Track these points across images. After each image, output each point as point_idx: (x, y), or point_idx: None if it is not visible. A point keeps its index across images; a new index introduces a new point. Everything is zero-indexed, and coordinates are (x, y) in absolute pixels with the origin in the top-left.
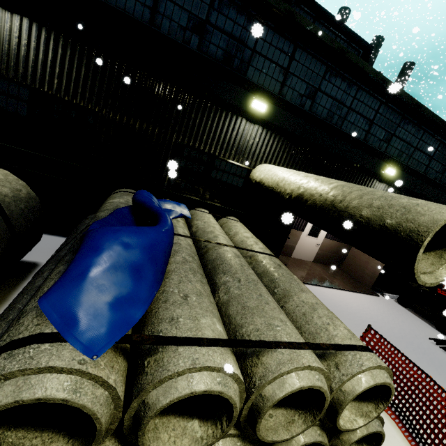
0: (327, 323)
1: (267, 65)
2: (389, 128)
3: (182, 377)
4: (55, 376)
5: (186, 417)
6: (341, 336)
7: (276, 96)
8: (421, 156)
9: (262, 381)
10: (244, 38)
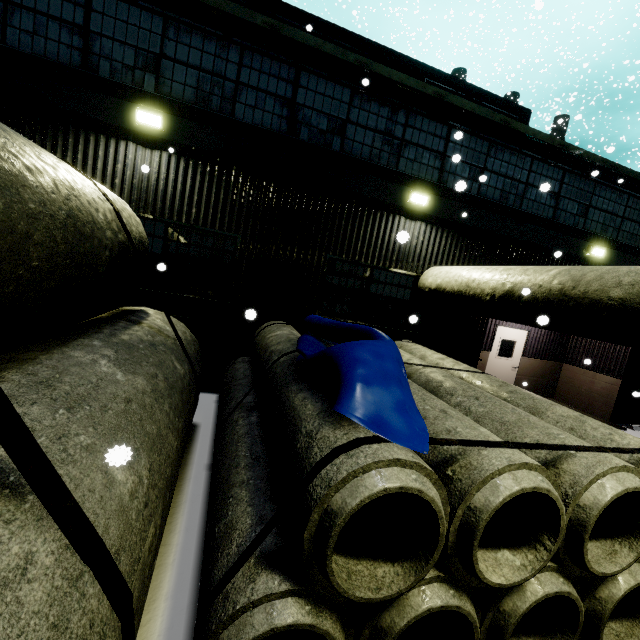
0: (608, 434)
1: (420, 153)
2: (581, 199)
3: (503, 476)
4: (401, 470)
5: (490, 549)
6: (636, 444)
7: (436, 185)
8: (634, 226)
9: (576, 488)
10: (390, 130)
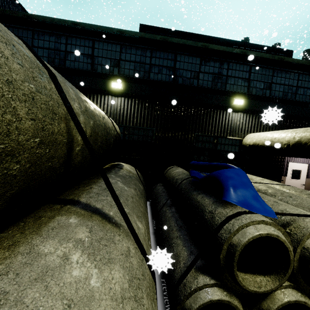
0: None
1: (237, 80)
2: None
3: None
4: (265, 225)
5: None
6: None
7: (246, 94)
8: None
9: None
10: (220, 72)
